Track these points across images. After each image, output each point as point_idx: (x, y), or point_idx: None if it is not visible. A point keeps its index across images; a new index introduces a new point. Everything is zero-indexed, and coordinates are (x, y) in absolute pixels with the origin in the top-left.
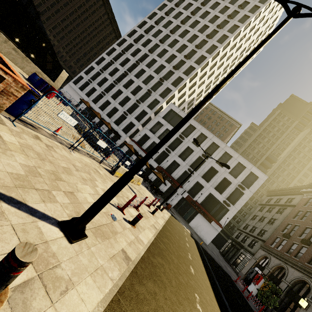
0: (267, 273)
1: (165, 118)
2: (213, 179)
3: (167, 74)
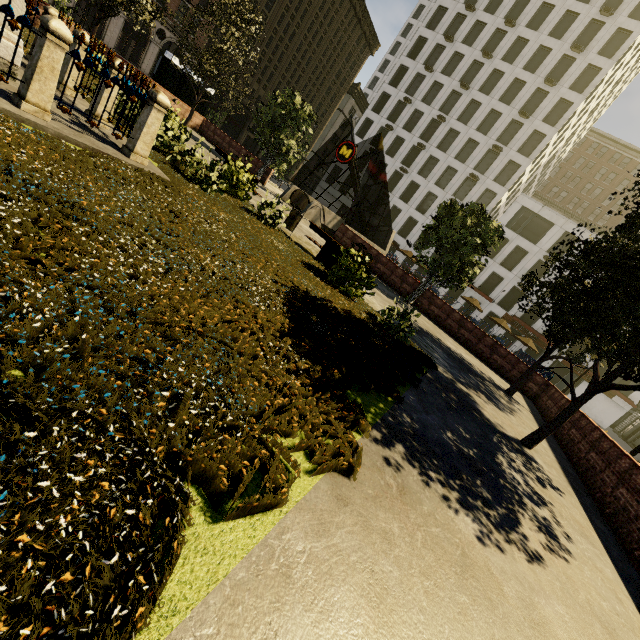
0: None
1: (511, 225)
2: None
3: (506, 130)
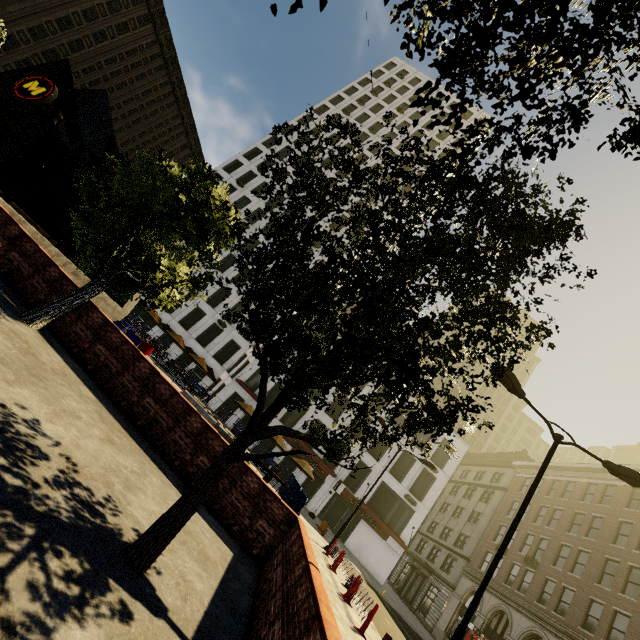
0: (482, 625)
1: None
2: (387, 455)
3: None
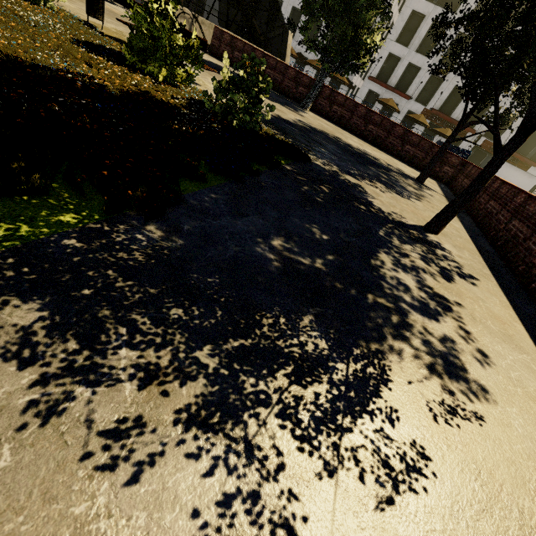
0: None
1: None
2: None
3: None
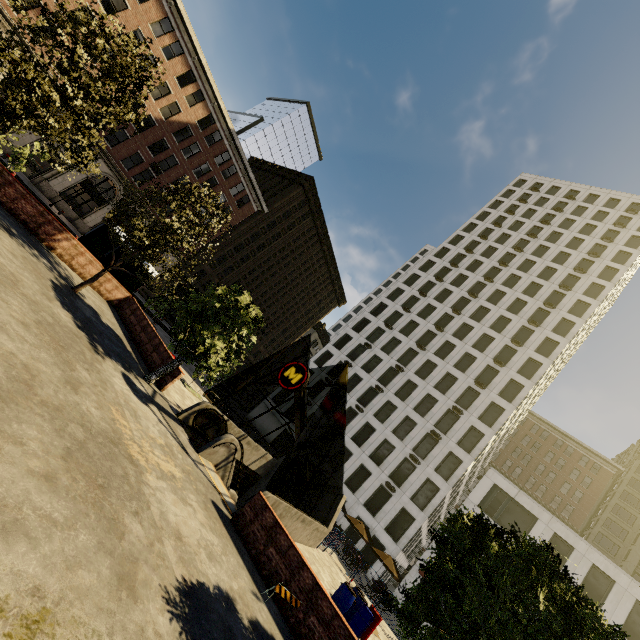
0: None
1: (484, 506)
2: None
3: (463, 394)
